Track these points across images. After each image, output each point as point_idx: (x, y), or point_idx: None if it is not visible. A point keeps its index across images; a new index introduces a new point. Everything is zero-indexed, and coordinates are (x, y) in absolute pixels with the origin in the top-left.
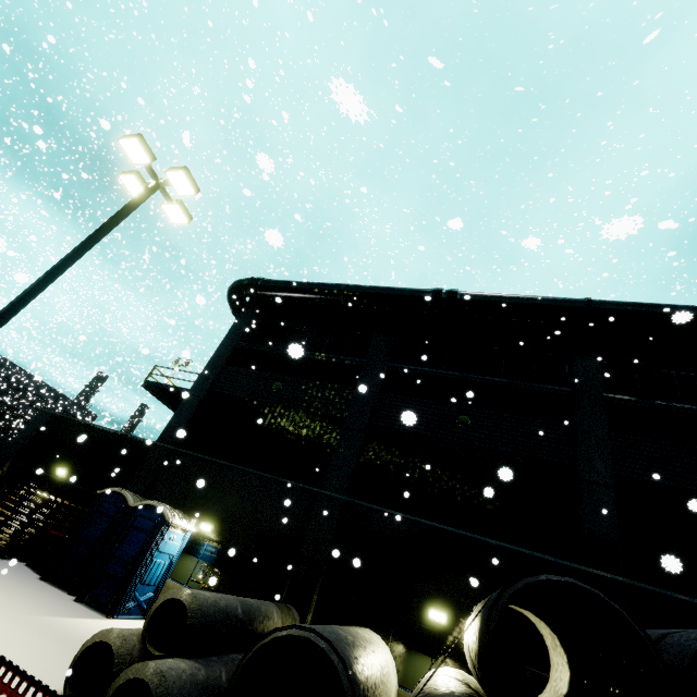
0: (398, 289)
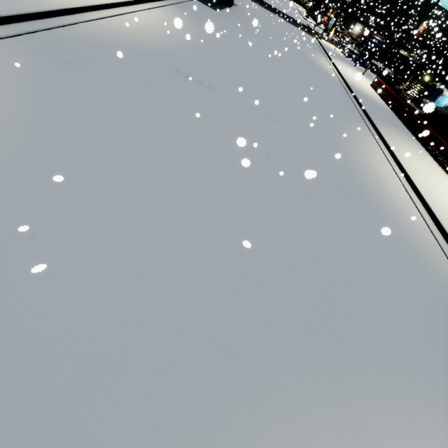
0: None
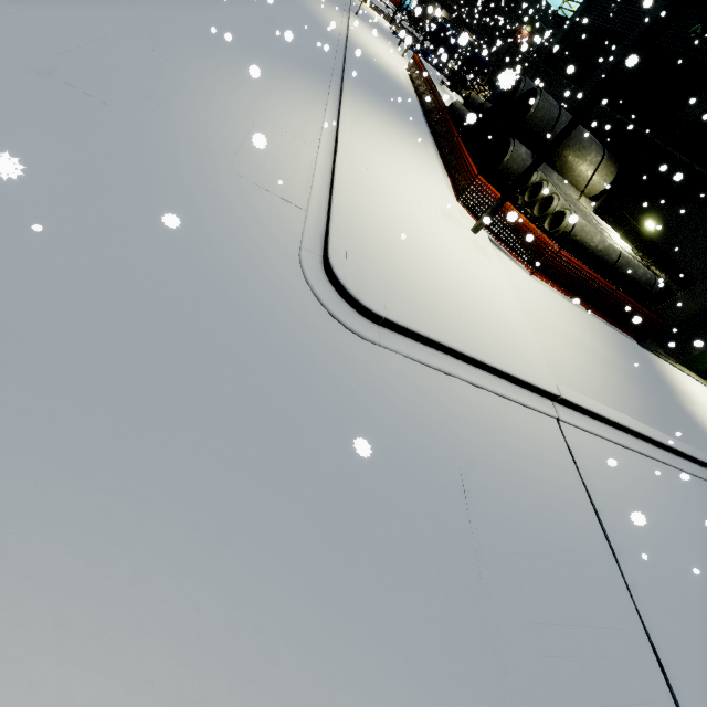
0: None
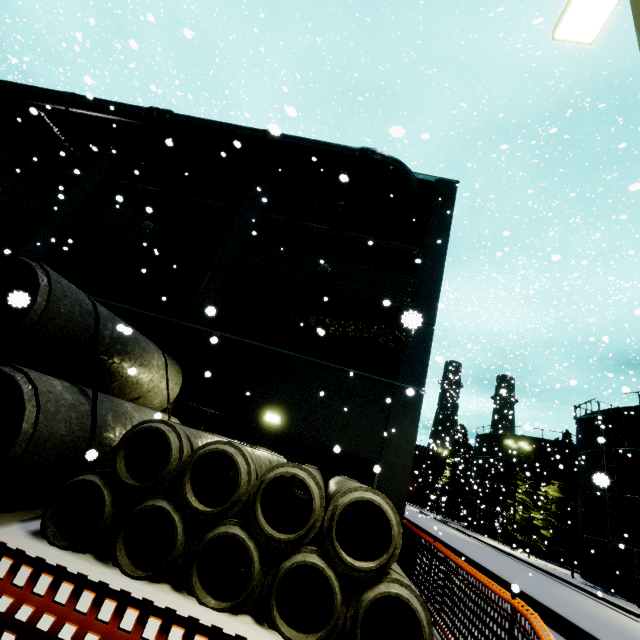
0: (118, 103)
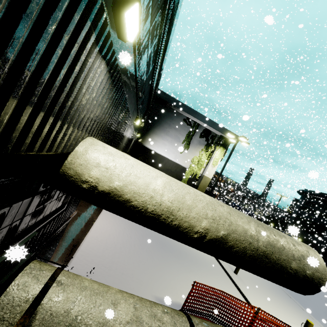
0: None
